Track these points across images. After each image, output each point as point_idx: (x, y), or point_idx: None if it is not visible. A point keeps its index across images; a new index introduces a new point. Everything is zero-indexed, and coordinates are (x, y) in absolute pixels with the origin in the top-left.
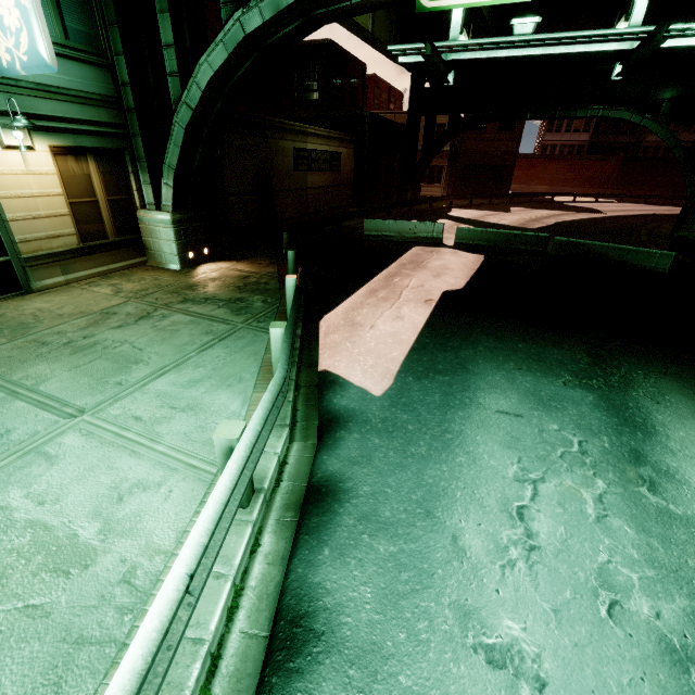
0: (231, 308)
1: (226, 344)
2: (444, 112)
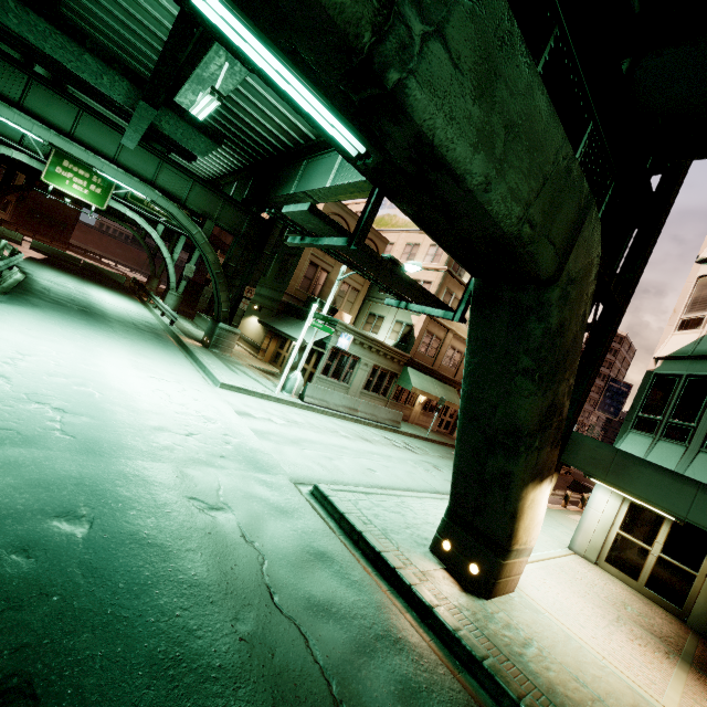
0: None
1: None
2: (24, 173)
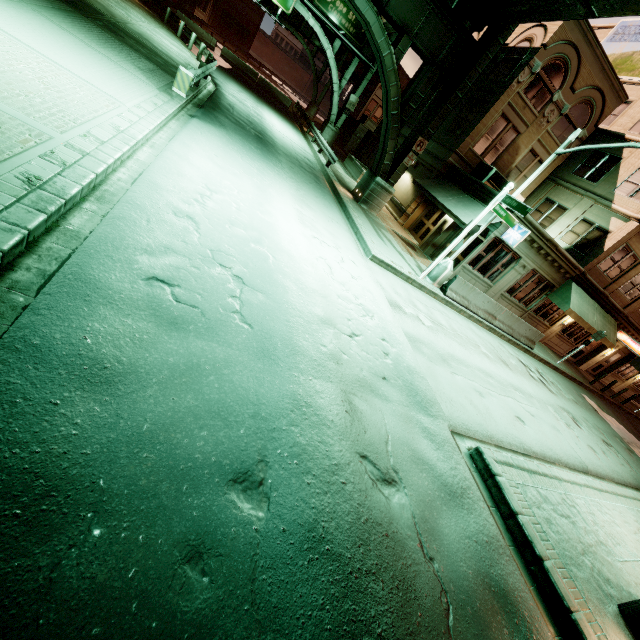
0: (154, 19)
1: (166, 31)
2: None
